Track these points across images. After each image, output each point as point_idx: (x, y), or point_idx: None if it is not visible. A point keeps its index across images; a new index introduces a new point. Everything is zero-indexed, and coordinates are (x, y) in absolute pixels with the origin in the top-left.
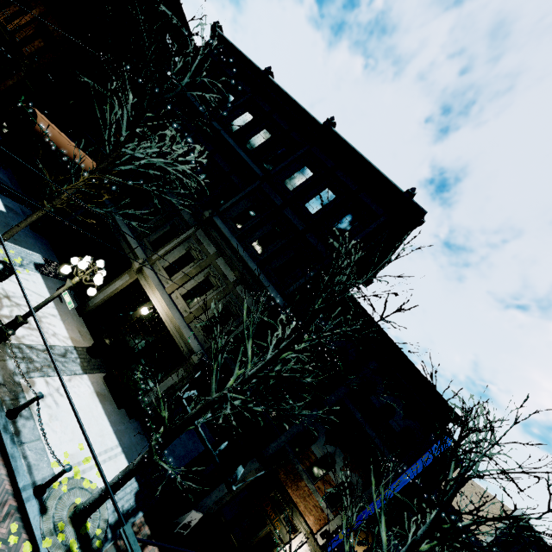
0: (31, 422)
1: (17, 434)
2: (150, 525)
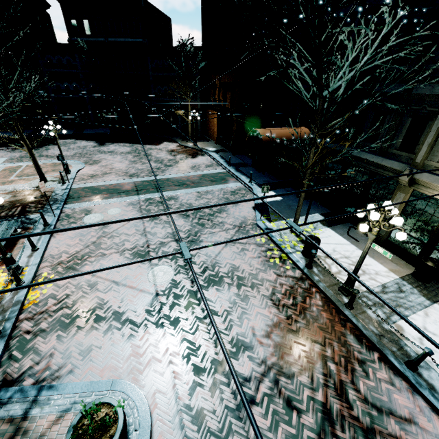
0: (432, 371)
1: (432, 388)
2: None
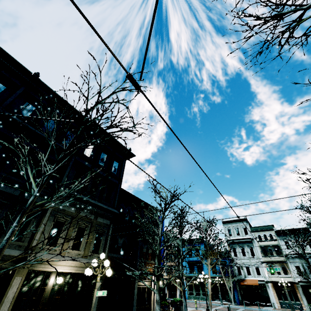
0: None
1: None
2: None
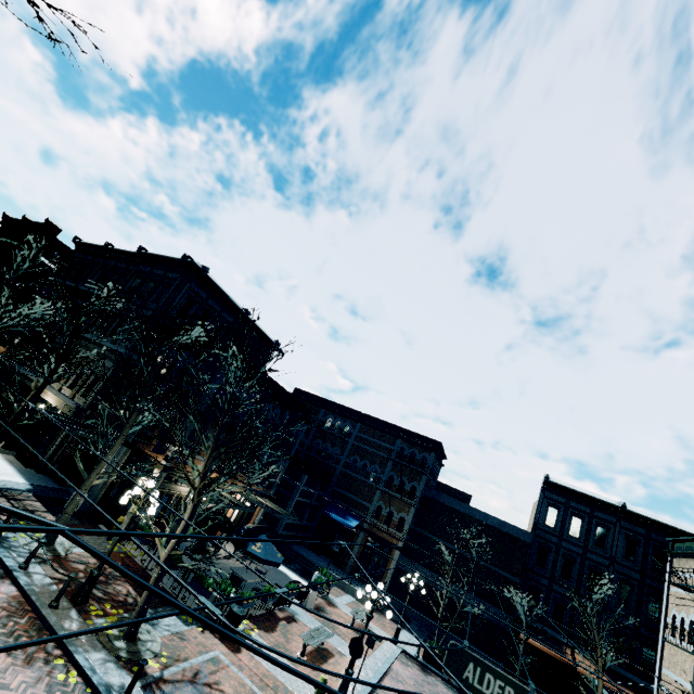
0: None
1: None
2: (39, 499)
